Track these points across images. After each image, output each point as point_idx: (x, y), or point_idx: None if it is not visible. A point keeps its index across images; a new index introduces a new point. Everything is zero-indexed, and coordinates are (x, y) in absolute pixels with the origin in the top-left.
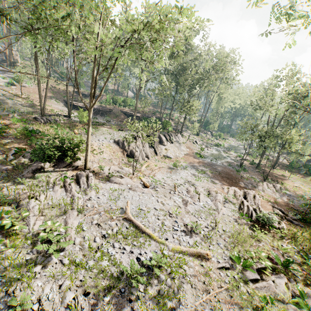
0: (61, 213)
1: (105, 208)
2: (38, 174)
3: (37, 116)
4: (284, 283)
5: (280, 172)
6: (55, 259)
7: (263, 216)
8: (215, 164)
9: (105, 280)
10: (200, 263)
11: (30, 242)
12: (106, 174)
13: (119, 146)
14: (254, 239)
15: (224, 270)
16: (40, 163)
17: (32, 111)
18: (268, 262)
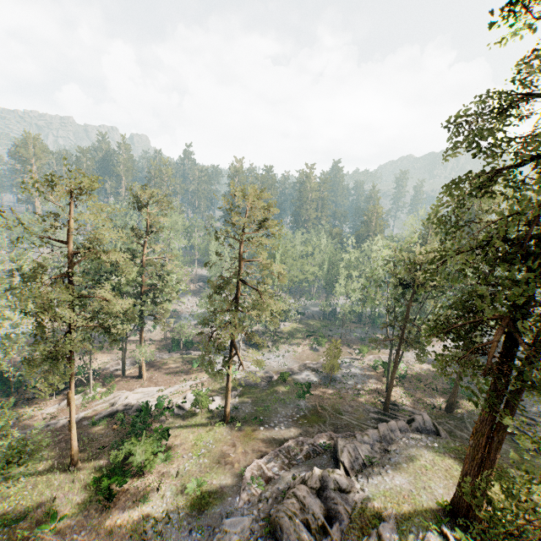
0: None
1: None
2: None
3: None
4: None
5: None
6: None
7: None
8: None
9: None
10: None
11: None
12: None
13: None
14: None
15: None
16: None
17: None
18: None
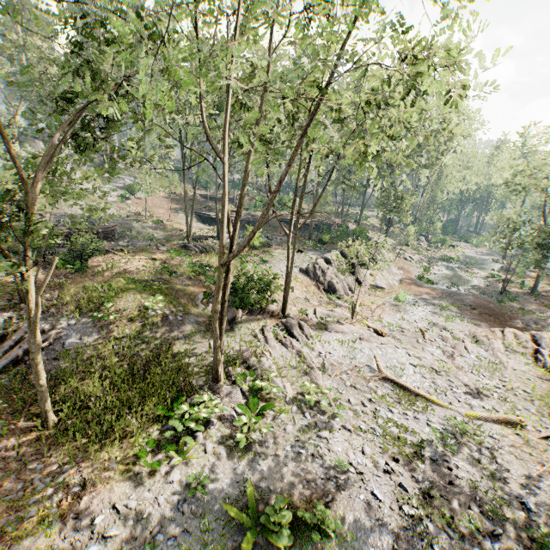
0: (301, 374)
1: (347, 366)
2: (234, 325)
3: (187, 244)
4: None
5: None
6: (336, 425)
7: None
8: (457, 294)
9: (406, 447)
10: (513, 431)
11: (296, 406)
12: (314, 320)
13: (309, 276)
14: None
15: None
16: (233, 310)
17: (168, 235)
18: None
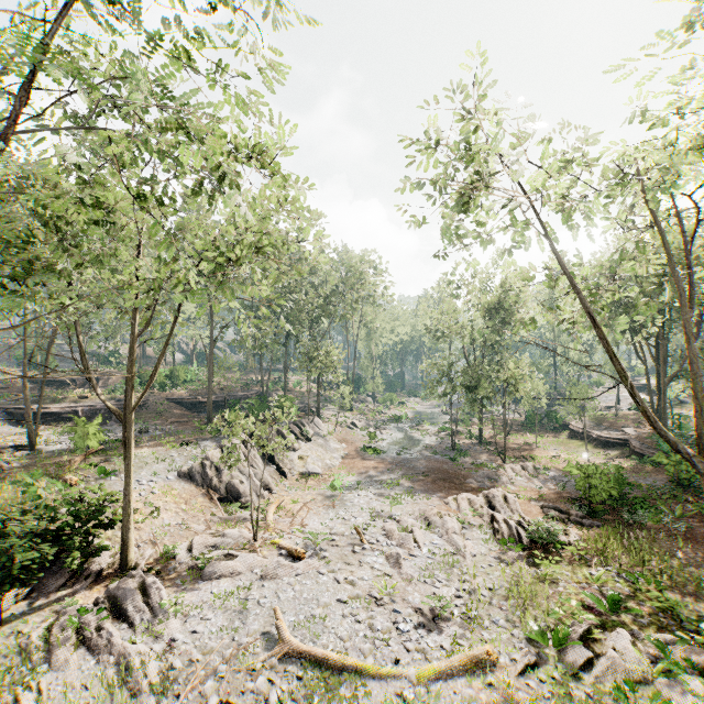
0: None
1: (222, 651)
2: None
3: None
4: (630, 643)
5: (520, 439)
6: None
7: (539, 530)
8: (409, 460)
9: None
10: (484, 680)
11: None
12: (186, 563)
13: (194, 482)
14: (547, 580)
15: (532, 672)
16: None
17: None
18: (588, 614)
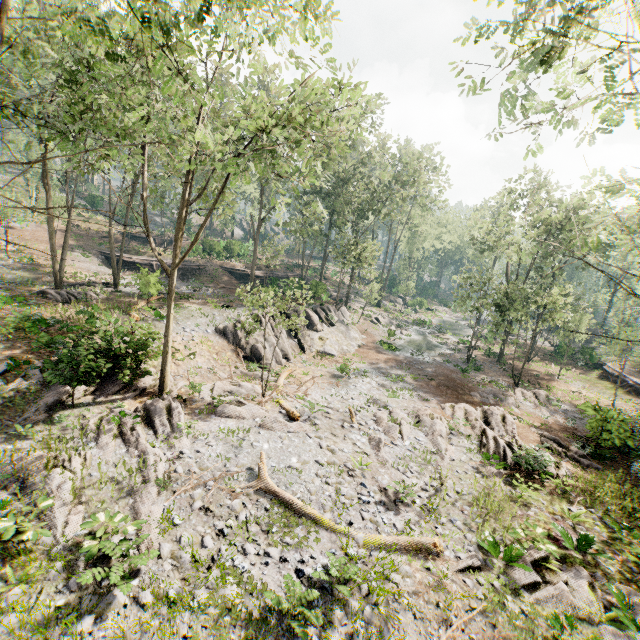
0: (123, 493)
1: (214, 472)
2: (59, 412)
3: (46, 290)
4: (586, 584)
5: (542, 367)
6: (121, 597)
7: (527, 456)
8: (420, 362)
9: (237, 627)
10: (423, 564)
11: (62, 565)
12: (206, 400)
13: (227, 339)
14: (518, 502)
15: (472, 574)
16: (62, 388)
17: (34, 278)
18: (550, 545)
